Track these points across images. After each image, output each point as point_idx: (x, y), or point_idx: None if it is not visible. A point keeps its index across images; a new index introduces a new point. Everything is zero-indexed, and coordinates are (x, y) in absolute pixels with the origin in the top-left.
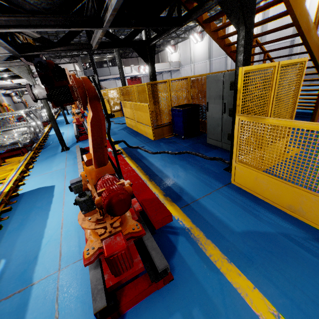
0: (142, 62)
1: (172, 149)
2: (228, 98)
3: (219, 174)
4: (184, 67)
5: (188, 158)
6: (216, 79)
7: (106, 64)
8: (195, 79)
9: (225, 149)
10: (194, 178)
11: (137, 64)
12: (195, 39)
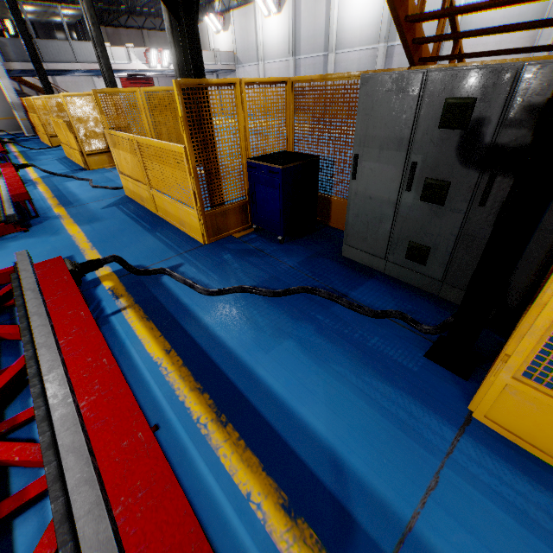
0: (154, 42)
1: (261, 278)
2: (426, 151)
3: (420, 376)
4: (244, 65)
5: (313, 310)
6: (394, 90)
7: (63, 33)
8: (308, 87)
9: (393, 277)
10: (358, 399)
11: (141, 45)
12: (265, 6)
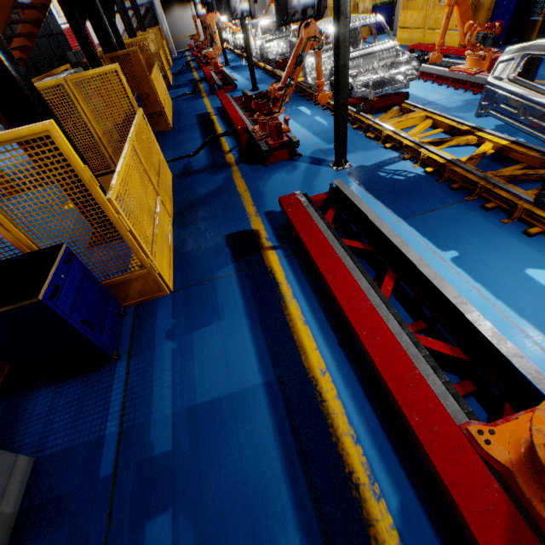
0: None
1: None
2: None
3: None
4: None
5: None
6: None
7: None
8: None
9: None
10: None
11: None
12: None
